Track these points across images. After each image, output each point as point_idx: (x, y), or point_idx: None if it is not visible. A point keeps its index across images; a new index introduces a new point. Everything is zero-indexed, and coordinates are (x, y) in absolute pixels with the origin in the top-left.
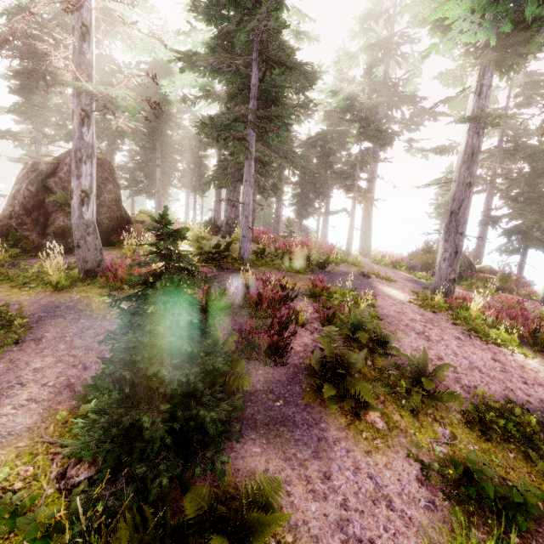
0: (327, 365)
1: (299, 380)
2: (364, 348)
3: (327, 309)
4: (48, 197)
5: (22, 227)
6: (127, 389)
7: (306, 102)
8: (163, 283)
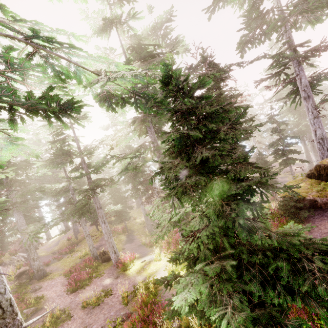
0: None
1: None
2: None
3: None
4: None
5: None
6: None
7: None
8: None
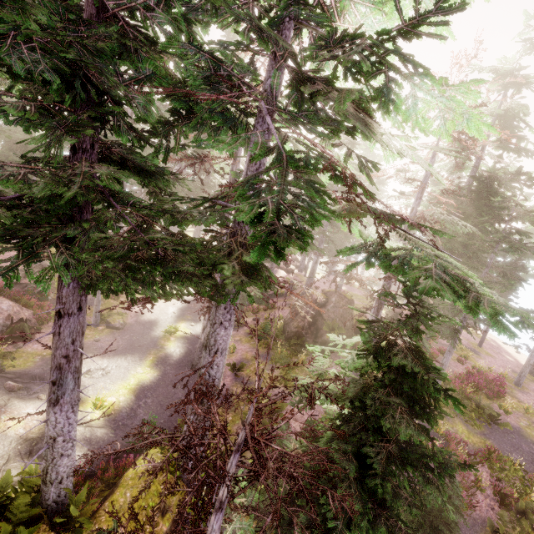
0: (497, 532)
1: (476, 530)
2: (524, 528)
3: (498, 481)
4: (319, 319)
5: (306, 335)
6: (432, 530)
7: (511, 267)
8: (452, 502)
